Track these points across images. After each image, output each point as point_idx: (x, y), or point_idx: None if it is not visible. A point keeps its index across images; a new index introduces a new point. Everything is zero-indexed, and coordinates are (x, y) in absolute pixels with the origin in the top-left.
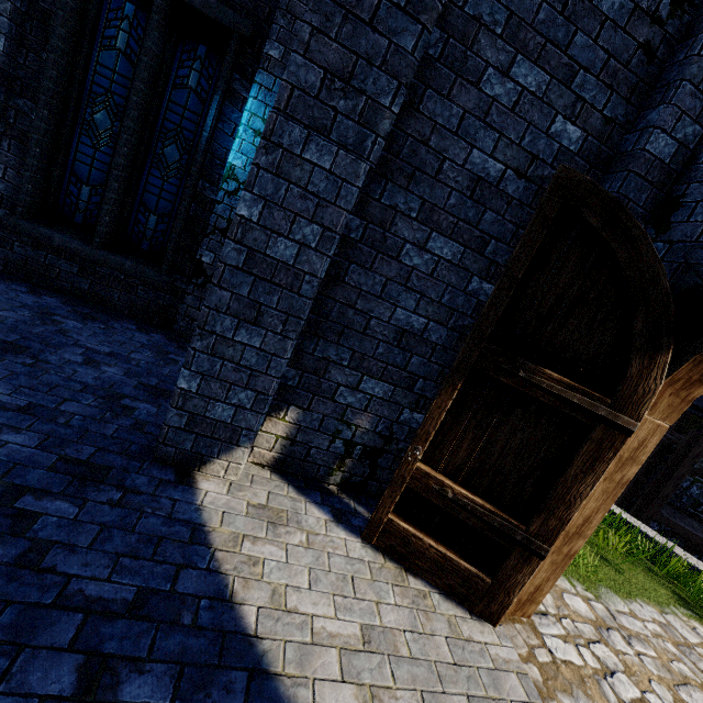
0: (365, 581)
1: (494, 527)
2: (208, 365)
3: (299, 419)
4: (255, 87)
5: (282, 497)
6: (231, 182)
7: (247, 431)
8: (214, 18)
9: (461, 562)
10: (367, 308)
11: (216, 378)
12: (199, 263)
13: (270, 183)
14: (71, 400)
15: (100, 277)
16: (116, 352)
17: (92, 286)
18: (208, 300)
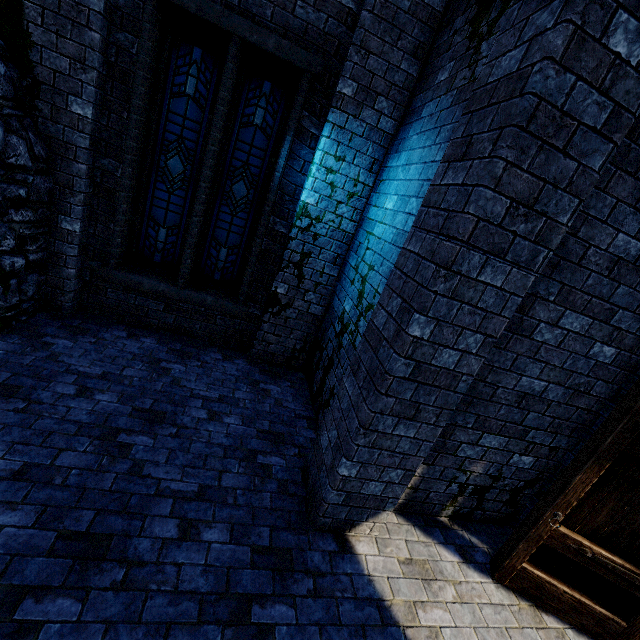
0: (516, 631)
1: (635, 585)
2: (367, 455)
3: (423, 472)
4: (328, 126)
5: (417, 543)
6: (304, 219)
7: (393, 499)
8: (287, 59)
9: (596, 608)
10: (496, 380)
11: (373, 464)
12: (274, 294)
13: (444, 306)
14: (224, 471)
15: (183, 311)
16: (223, 394)
17: (176, 319)
18: (374, 406)
